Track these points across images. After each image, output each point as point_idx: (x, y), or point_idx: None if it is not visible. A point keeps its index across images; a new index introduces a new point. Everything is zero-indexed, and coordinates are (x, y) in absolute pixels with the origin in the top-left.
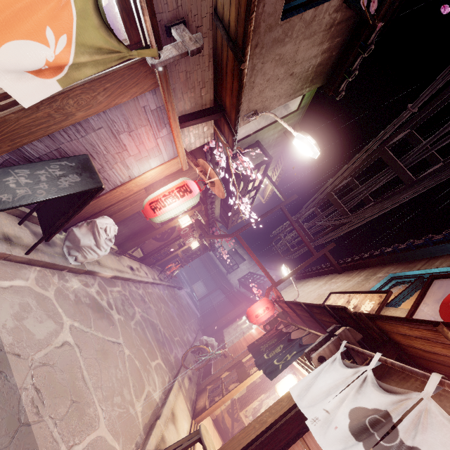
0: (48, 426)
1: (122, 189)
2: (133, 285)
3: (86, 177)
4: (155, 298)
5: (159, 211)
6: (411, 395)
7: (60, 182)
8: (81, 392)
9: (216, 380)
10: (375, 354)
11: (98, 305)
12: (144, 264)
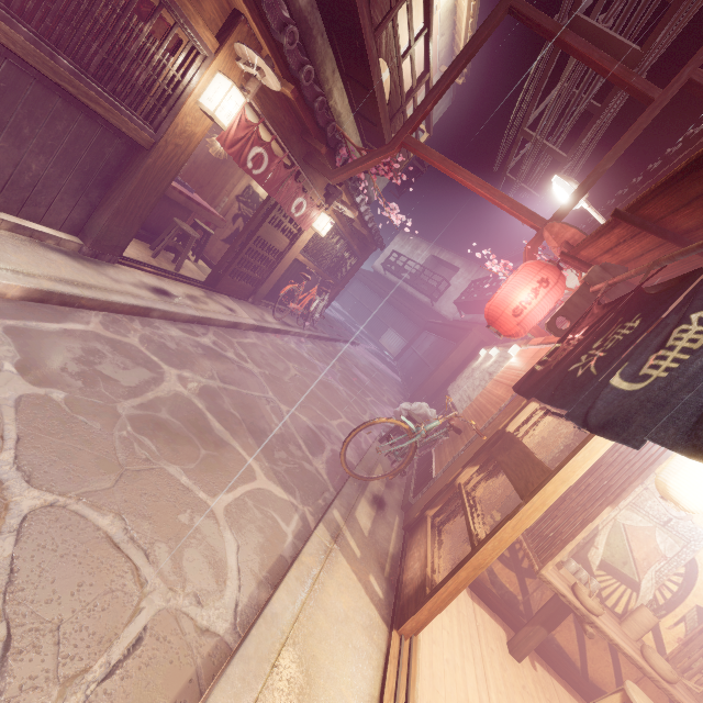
0: None
1: None
2: (176, 327)
3: None
4: (268, 354)
5: None
6: None
7: None
8: None
9: (445, 493)
10: None
11: None
12: (225, 294)
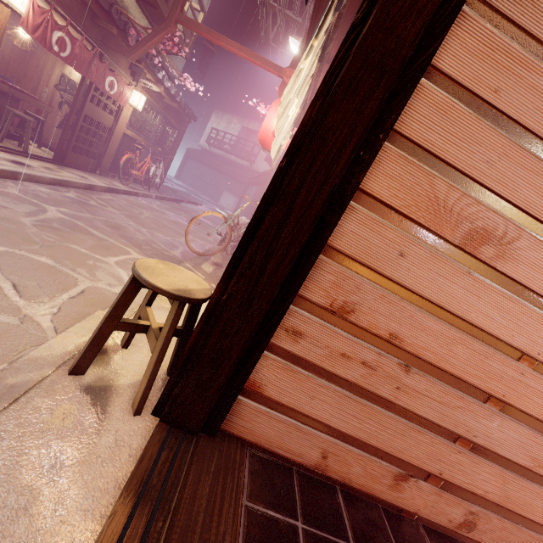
0: None
1: None
2: (43, 187)
3: None
4: (124, 205)
5: None
6: None
7: None
8: None
9: None
10: None
11: None
12: (74, 168)
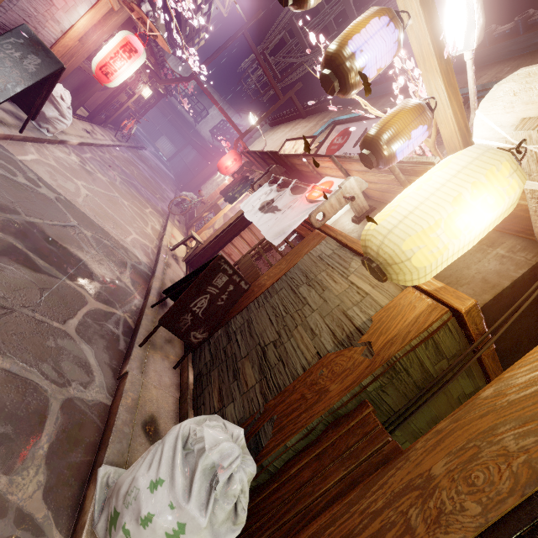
0: (110, 229)
1: (58, 47)
2: (98, 150)
3: (44, 57)
4: (123, 162)
5: (112, 77)
6: (284, 190)
7: (26, 66)
8: (114, 219)
9: (199, 219)
10: (282, 177)
11: (86, 170)
12: (94, 123)
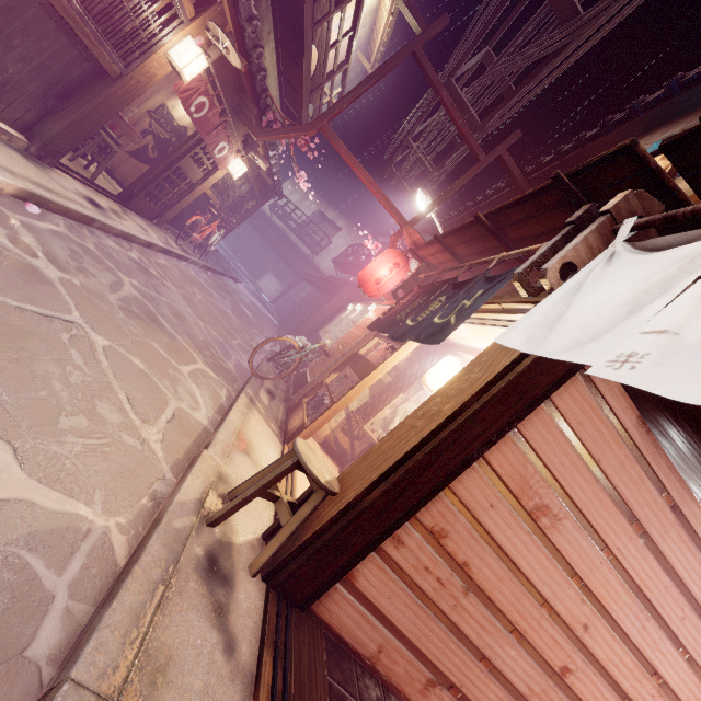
0: None
1: None
2: (110, 239)
3: None
4: (178, 277)
5: None
6: None
7: None
8: None
9: (317, 389)
10: None
11: None
12: (135, 212)
